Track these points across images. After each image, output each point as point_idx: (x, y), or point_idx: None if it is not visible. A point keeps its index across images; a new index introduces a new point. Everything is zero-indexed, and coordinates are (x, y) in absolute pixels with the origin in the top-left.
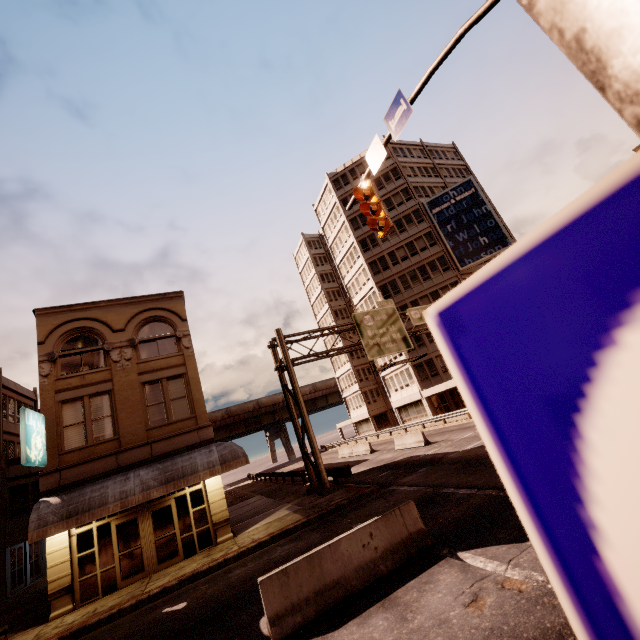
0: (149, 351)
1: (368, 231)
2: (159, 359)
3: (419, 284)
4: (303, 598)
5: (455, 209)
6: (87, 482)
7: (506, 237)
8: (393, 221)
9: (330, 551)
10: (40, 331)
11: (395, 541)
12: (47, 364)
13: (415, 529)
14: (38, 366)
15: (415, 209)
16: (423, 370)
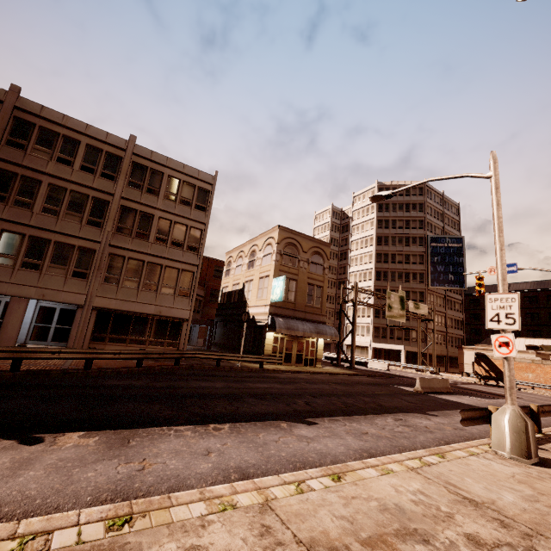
0: (313, 268)
1: (386, 233)
2: (315, 274)
3: (401, 282)
4: (426, 387)
5: (445, 250)
6: (283, 317)
7: (464, 282)
8: (404, 236)
9: (431, 380)
10: (279, 237)
11: (443, 386)
12: (279, 255)
13: (448, 386)
14: (276, 254)
15: (421, 236)
16: (378, 332)
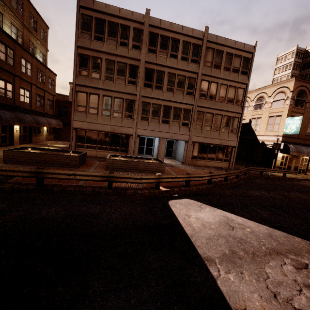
0: None
1: None
2: None
3: None
4: None
5: None
6: (290, 143)
7: None
8: None
9: None
10: (294, 86)
11: None
12: (292, 100)
13: None
14: (290, 100)
15: None
16: None
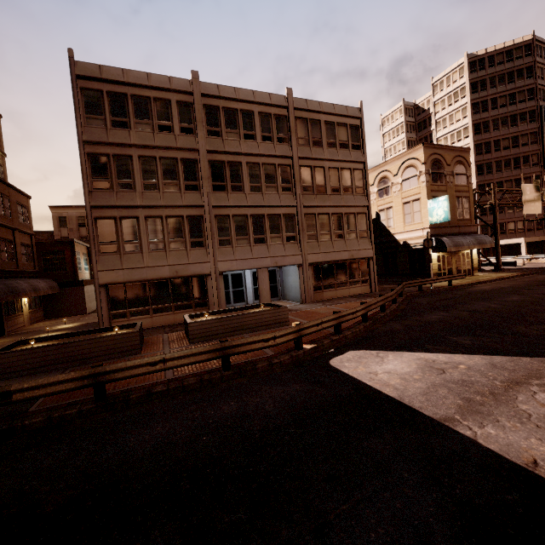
0: (458, 180)
1: (485, 118)
2: (461, 186)
3: (509, 170)
4: None
5: None
6: (441, 236)
7: None
8: (509, 115)
9: None
10: (424, 156)
11: None
12: (427, 175)
13: None
14: (425, 175)
15: (532, 109)
16: (486, 230)
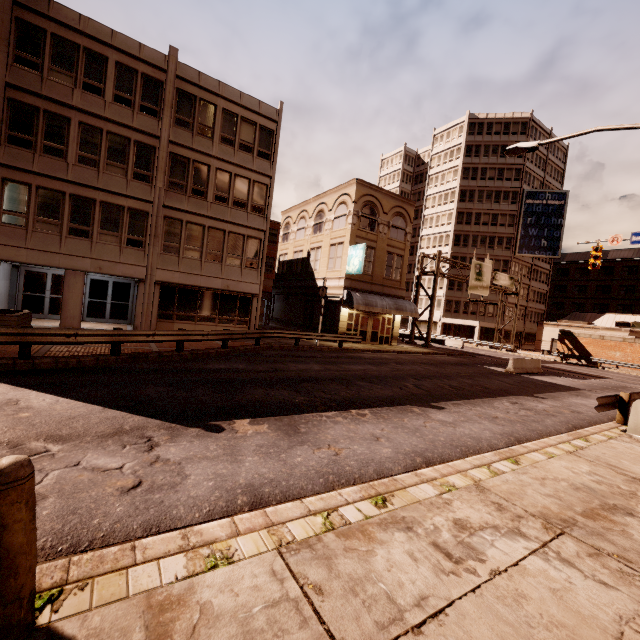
0: (393, 234)
1: (472, 186)
2: (396, 241)
3: (483, 248)
4: (518, 367)
5: (542, 209)
6: (359, 291)
7: (558, 249)
8: (495, 190)
9: (524, 360)
10: (356, 194)
11: (535, 367)
12: (356, 217)
13: (539, 367)
14: (352, 216)
15: (516, 191)
16: (451, 306)
